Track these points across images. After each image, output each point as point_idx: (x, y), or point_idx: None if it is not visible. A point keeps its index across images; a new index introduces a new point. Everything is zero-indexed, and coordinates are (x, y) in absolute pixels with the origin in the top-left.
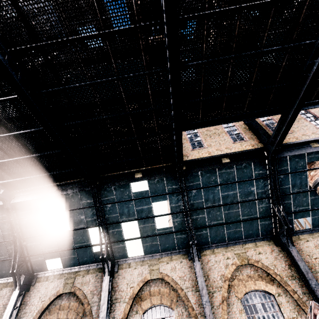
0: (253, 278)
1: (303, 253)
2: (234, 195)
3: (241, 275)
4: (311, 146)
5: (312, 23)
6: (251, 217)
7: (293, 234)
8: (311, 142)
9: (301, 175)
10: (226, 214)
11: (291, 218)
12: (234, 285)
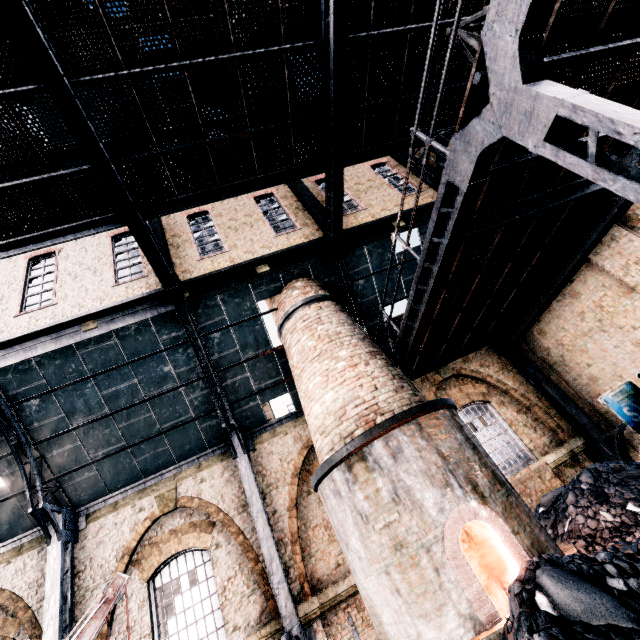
0: (180, 533)
1: (274, 459)
2: (132, 389)
3: (161, 534)
4: (257, 272)
5: (7, 49)
6: (180, 421)
7: (266, 429)
8: (257, 264)
9: (254, 326)
10: (125, 428)
11: (257, 402)
12: (141, 559)
